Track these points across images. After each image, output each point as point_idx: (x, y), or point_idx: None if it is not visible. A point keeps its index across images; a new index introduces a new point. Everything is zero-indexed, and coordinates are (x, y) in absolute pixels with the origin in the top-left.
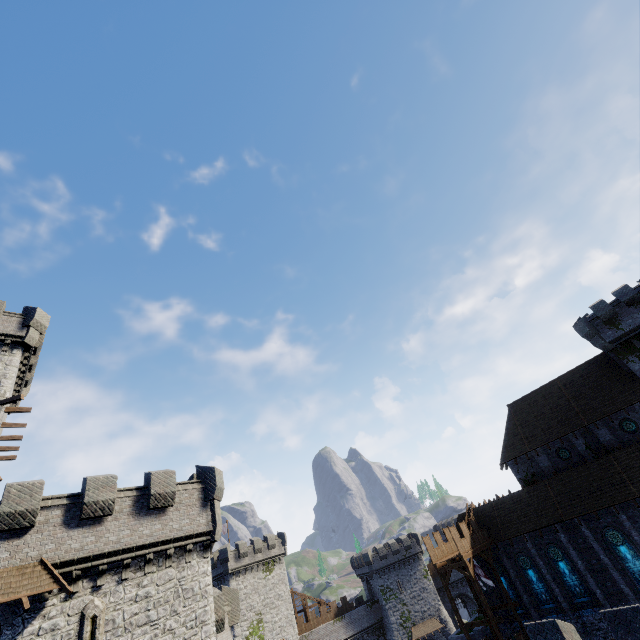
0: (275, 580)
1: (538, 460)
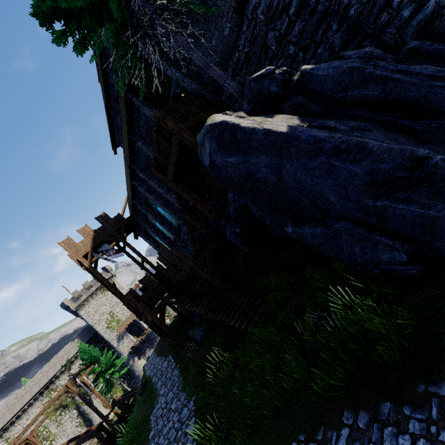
0: None
1: (120, 126)
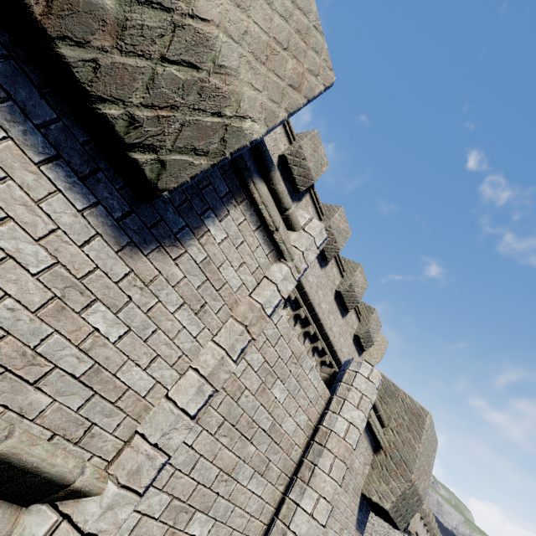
0: None
1: None
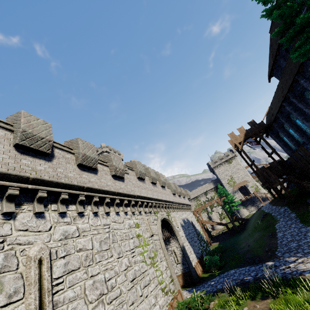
0: (234, 165)
1: (280, 64)
